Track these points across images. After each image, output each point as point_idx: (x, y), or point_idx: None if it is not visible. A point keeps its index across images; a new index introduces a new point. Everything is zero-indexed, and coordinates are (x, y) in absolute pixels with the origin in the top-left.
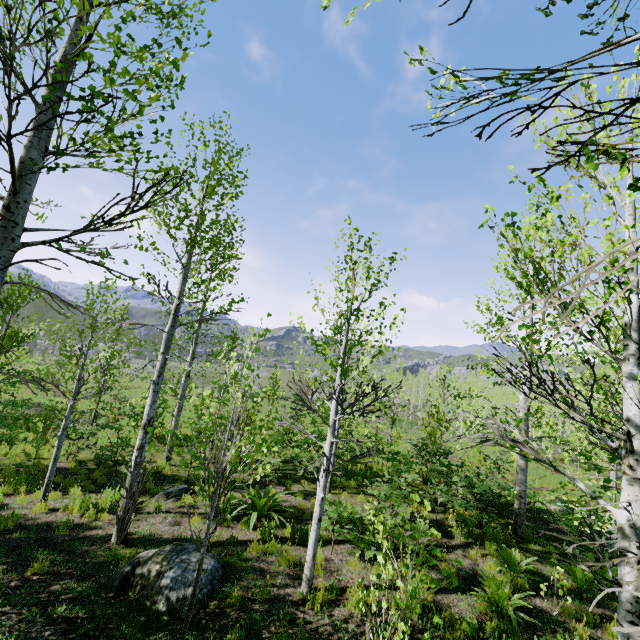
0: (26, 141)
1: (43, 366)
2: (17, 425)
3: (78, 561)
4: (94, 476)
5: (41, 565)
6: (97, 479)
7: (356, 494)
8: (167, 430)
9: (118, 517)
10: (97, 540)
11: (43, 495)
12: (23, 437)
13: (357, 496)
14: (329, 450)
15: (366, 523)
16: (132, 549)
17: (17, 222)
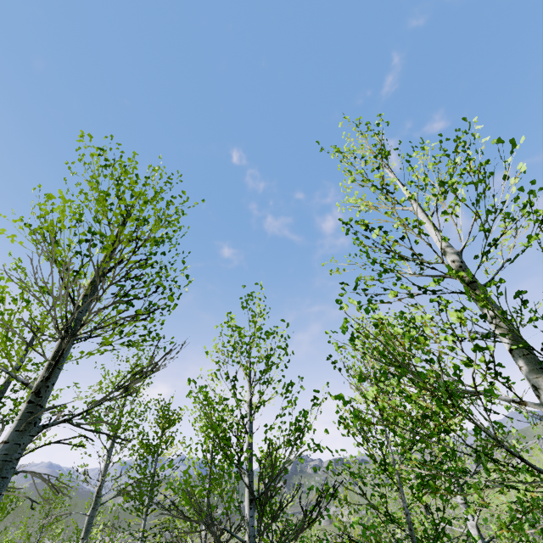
0: None
1: None
2: None
3: None
4: None
5: None
6: None
7: None
8: None
9: None
10: None
11: None
12: None
13: None
14: None
15: None
16: None
17: None
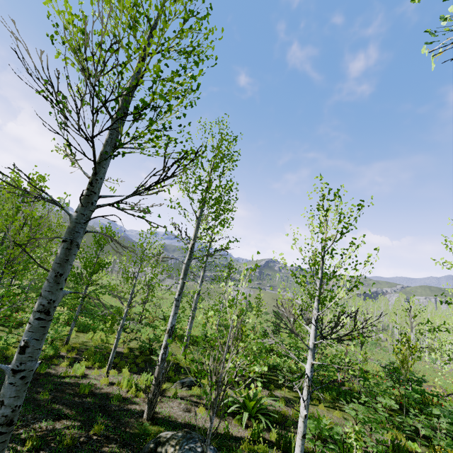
0: (104, 141)
1: (117, 281)
2: (99, 319)
3: (121, 429)
4: (137, 361)
5: (99, 428)
6: (139, 363)
7: (332, 408)
8: (184, 331)
9: (149, 399)
10: (135, 414)
11: (106, 372)
12: (101, 327)
13: (333, 411)
14: (310, 370)
15: (347, 446)
16: (156, 427)
17: (95, 192)
